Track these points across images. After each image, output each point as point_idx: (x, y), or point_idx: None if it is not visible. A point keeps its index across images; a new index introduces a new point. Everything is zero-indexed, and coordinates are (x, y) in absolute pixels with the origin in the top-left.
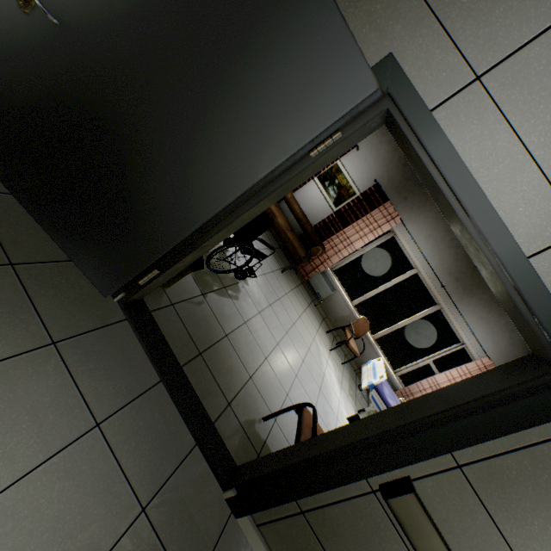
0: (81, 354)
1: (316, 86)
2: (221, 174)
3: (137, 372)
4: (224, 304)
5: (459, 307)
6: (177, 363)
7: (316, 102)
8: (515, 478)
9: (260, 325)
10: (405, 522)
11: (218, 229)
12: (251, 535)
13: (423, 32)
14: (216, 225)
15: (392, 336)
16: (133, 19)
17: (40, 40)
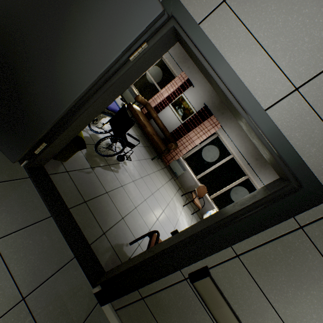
0: None
1: (125, 12)
2: (75, 74)
3: (32, 210)
4: (107, 174)
5: (259, 176)
6: (65, 206)
7: (127, 22)
8: (273, 260)
9: (133, 188)
10: (206, 298)
11: (80, 113)
12: (111, 317)
13: None
14: (79, 111)
15: (221, 196)
16: None
17: None
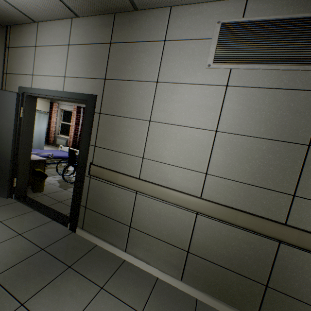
0: None
1: (7, 104)
2: (6, 138)
3: (22, 210)
4: None
5: None
6: (44, 205)
7: (10, 106)
8: (104, 134)
9: None
10: (97, 175)
11: (19, 152)
12: (82, 233)
13: (21, 78)
14: (19, 152)
15: None
16: None
17: None
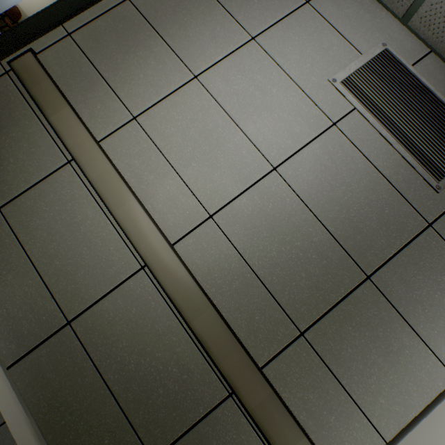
0: None
1: None
2: None
3: None
4: None
5: None
6: None
7: None
8: (105, 32)
9: None
10: (25, 77)
11: None
12: None
13: None
14: None
15: None
16: None
17: None
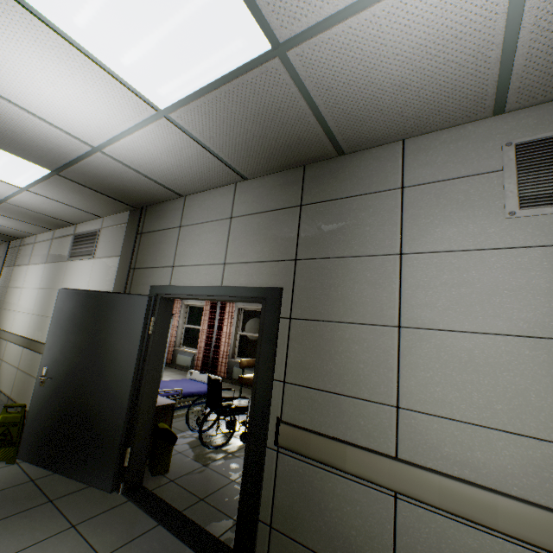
0: (92, 526)
1: (133, 315)
2: (124, 371)
3: (137, 524)
4: (230, 463)
5: None
6: (174, 509)
7: (136, 318)
8: (302, 357)
9: None
10: (295, 446)
11: (141, 396)
12: None
13: (155, 273)
14: (140, 396)
15: None
16: (74, 354)
17: (49, 390)
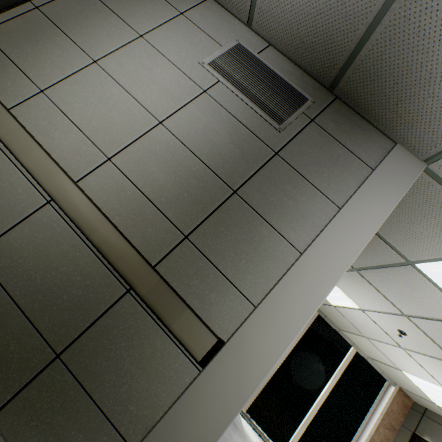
0: None
1: None
2: None
3: None
4: None
5: None
6: None
7: None
8: (16, 31)
9: None
10: None
11: None
12: None
13: None
14: None
15: None
16: None
17: None
